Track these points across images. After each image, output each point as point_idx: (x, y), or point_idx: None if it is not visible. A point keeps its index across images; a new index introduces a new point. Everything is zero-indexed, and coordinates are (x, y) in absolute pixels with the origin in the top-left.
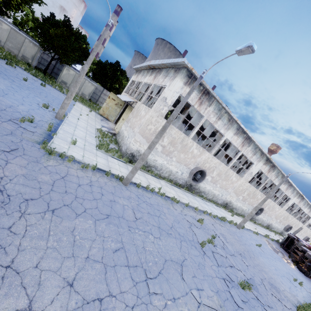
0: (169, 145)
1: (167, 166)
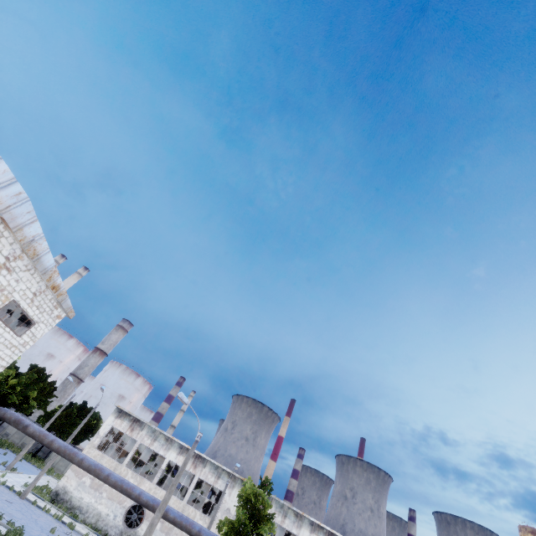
0: None
1: (96, 506)
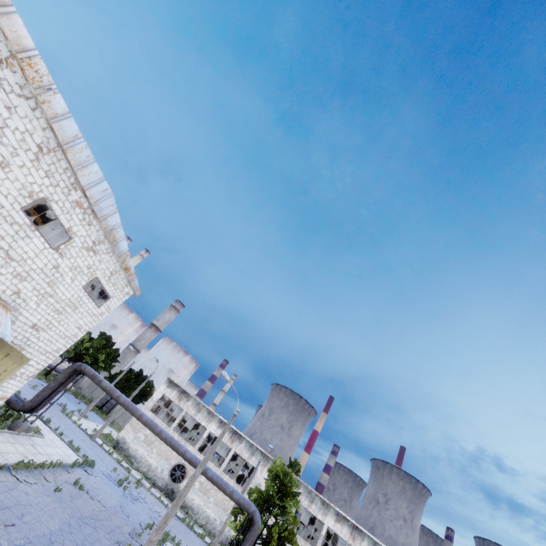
0: (152, 434)
1: (148, 459)
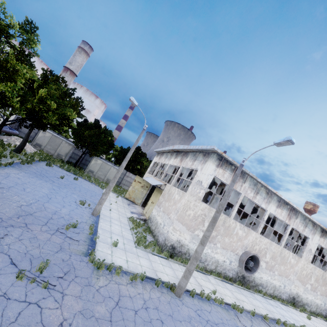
0: None
1: (212, 256)
